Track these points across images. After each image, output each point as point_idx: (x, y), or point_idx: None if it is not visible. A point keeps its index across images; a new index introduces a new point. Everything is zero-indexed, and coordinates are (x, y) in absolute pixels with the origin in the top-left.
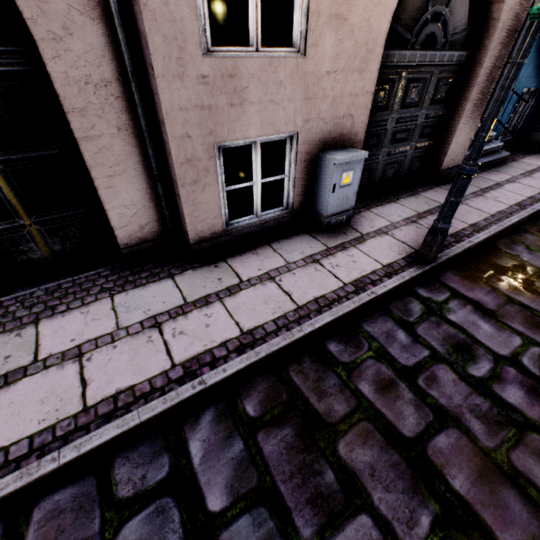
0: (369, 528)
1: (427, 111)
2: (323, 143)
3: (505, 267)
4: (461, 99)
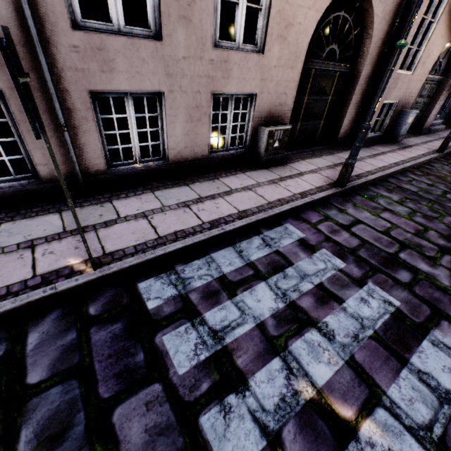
0: None
1: (424, 100)
2: (402, 106)
3: None
4: (436, 96)
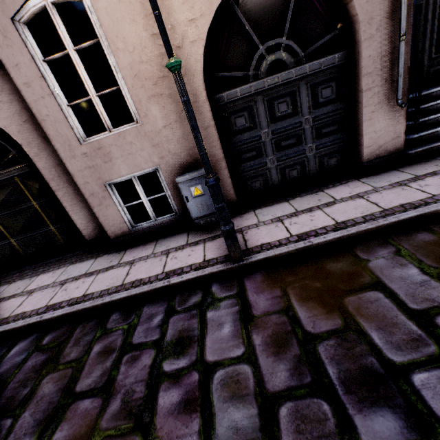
0: (4, 428)
1: (313, 115)
2: (184, 167)
3: (331, 272)
4: (357, 92)
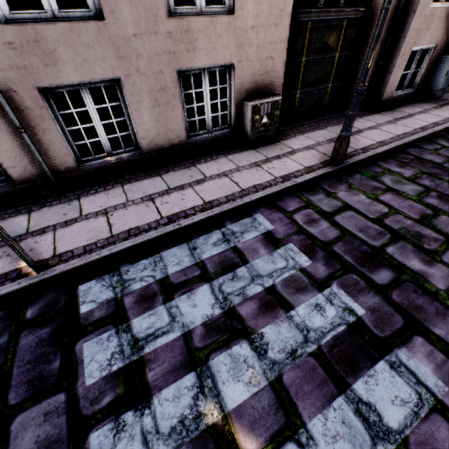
0: None
1: None
2: (442, 51)
3: None
4: None
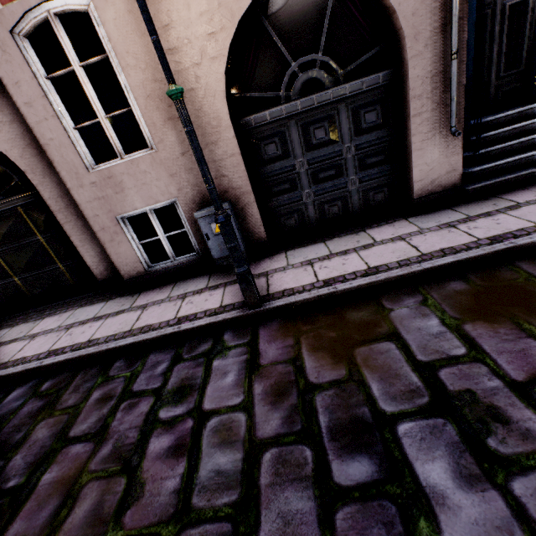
0: None
1: (355, 143)
2: (205, 201)
3: (350, 321)
4: (406, 117)
